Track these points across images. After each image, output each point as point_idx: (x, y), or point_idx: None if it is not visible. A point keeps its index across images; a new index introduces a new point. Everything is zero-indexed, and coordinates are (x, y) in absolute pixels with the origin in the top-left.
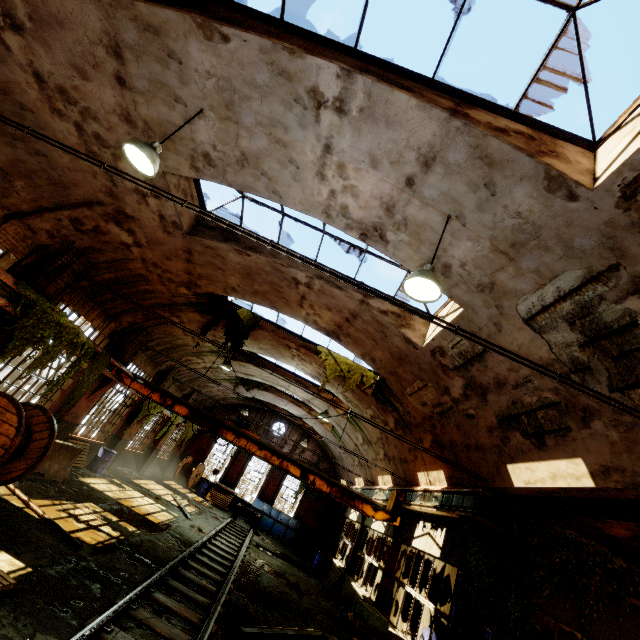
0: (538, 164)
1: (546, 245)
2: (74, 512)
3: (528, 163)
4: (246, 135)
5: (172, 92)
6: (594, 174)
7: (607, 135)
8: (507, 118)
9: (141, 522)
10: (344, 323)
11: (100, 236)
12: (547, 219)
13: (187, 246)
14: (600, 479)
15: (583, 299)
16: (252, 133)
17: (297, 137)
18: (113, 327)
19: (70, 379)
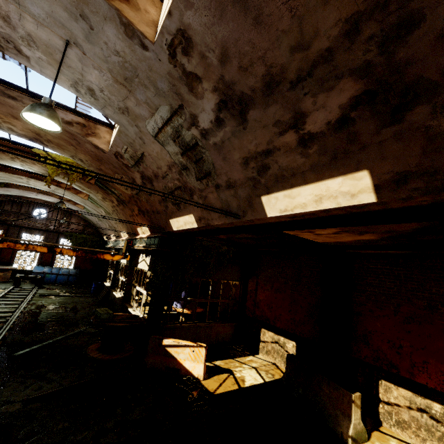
0: (111, 7)
1: (144, 83)
2: None
3: (103, 3)
4: None
5: None
6: (158, 27)
7: None
8: None
9: None
10: (39, 131)
11: None
12: (137, 62)
13: None
14: (199, 223)
15: (175, 126)
16: None
17: None
18: None
19: None
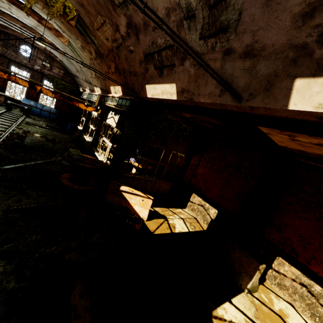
0: None
1: None
2: None
3: None
4: None
5: None
6: None
7: None
8: None
9: None
10: None
11: None
12: None
13: None
14: (179, 96)
15: None
16: None
17: None
18: None
19: None
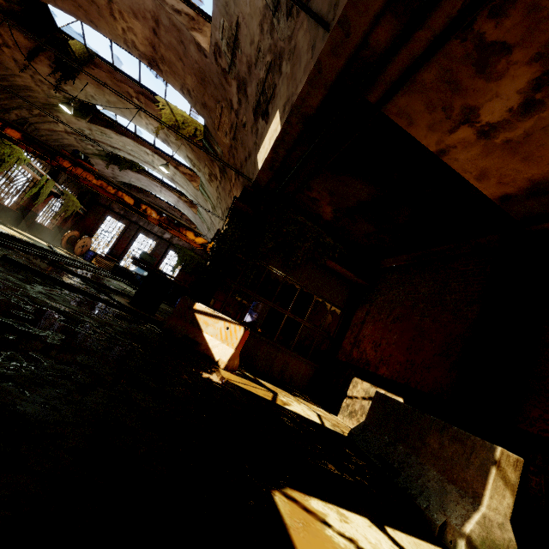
0: None
1: None
2: None
3: None
4: None
5: None
6: None
7: None
8: None
9: None
10: (154, 39)
11: None
12: None
13: None
14: (282, 119)
15: None
16: None
17: None
18: None
19: None
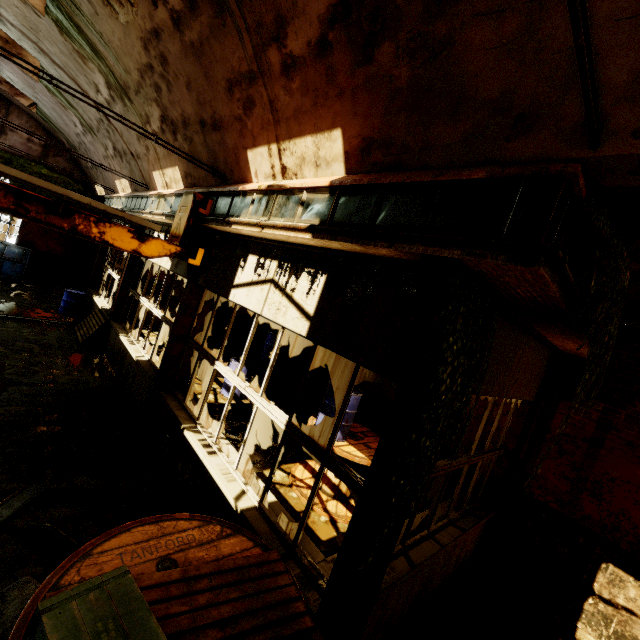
0: None
1: None
2: None
3: None
4: None
5: None
6: None
7: None
8: None
9: None
10: None
11: None
12: None
13: None
14: None
15: None
16: None
17: None
18: None
19: None
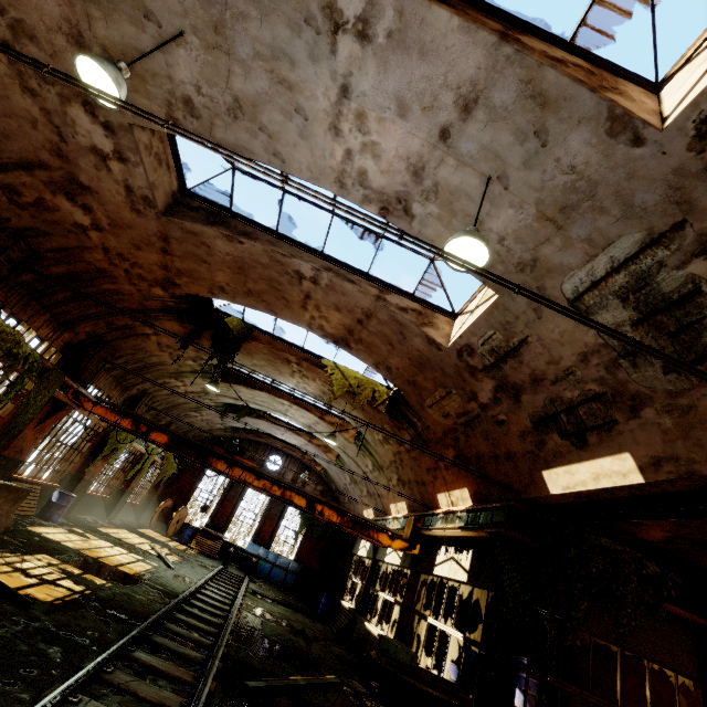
0: (601, 100)
1: (602, 206)
2: (21, 566)
3: (589, 100)
4: (240, 72)
5: (141, 4)
6: (661, 115)
7: (673, 73)
8: (563, 49)
9: (112, 574)
10: (356, 326)
11: (45, 213)
12: (605, 172)
13: (162, 231)
14: (650, 472)
15: (640, 268)
16: (248, 69)
17: (306, 75)
18: (67, 339)
19: (10, 404)
